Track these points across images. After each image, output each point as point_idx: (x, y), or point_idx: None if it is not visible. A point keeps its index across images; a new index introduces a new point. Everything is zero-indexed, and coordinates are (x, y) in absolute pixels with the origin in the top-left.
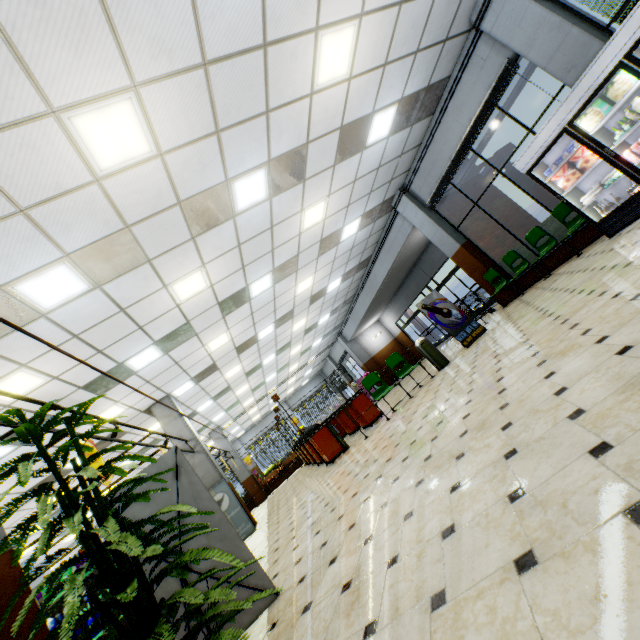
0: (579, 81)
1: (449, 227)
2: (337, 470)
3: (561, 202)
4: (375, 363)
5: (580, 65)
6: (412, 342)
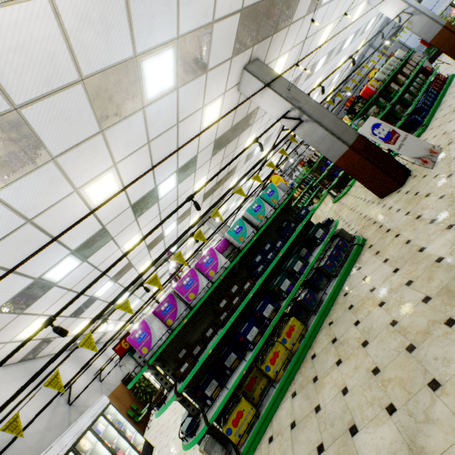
0: None
1: None
2: None
3: None
4: None
5: None
6: None
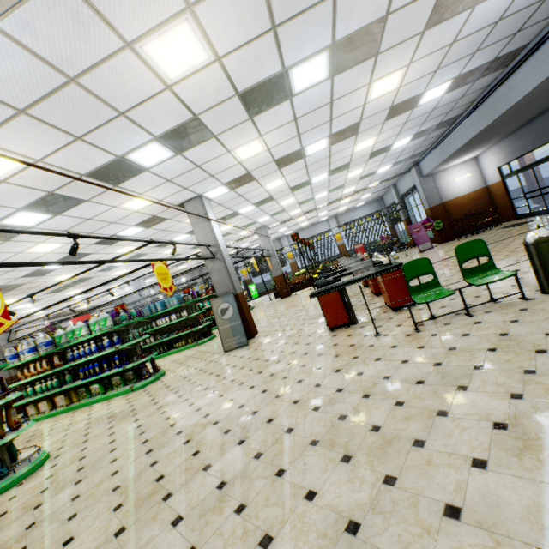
0: None
1: None
2: (322, 361)
3: None
4: (444, 210)
5: None
6: (507, 198)
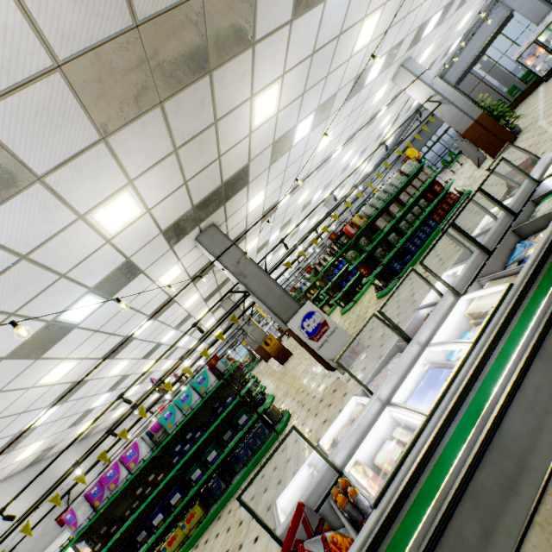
0: (541, 24)
1: (464, 95)
2: None
3: (525, 73)
4: None
5: (539, 16)
6: None
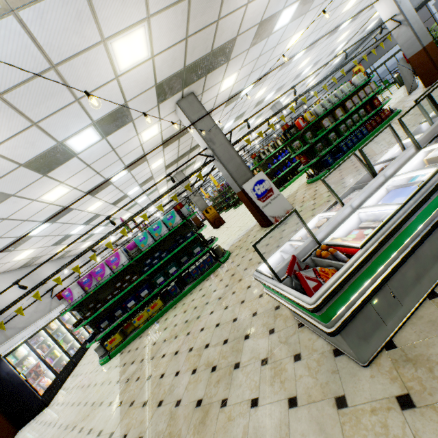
0: None
1: None
2: None
3: None
4: None
5: None
6: None
